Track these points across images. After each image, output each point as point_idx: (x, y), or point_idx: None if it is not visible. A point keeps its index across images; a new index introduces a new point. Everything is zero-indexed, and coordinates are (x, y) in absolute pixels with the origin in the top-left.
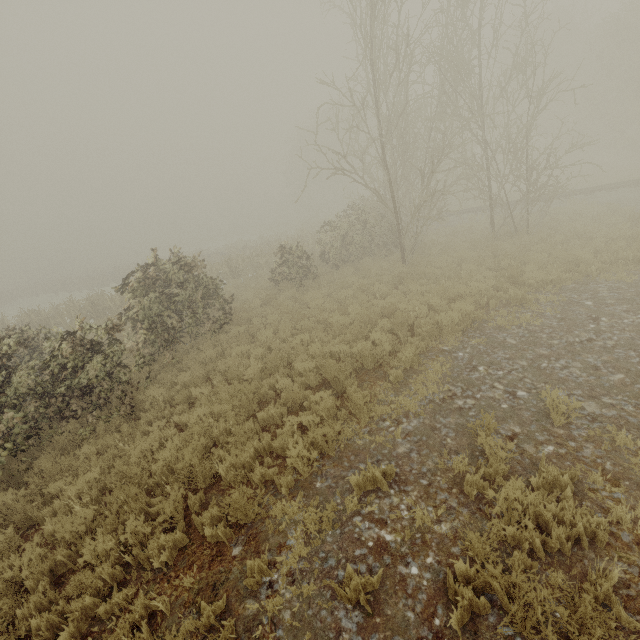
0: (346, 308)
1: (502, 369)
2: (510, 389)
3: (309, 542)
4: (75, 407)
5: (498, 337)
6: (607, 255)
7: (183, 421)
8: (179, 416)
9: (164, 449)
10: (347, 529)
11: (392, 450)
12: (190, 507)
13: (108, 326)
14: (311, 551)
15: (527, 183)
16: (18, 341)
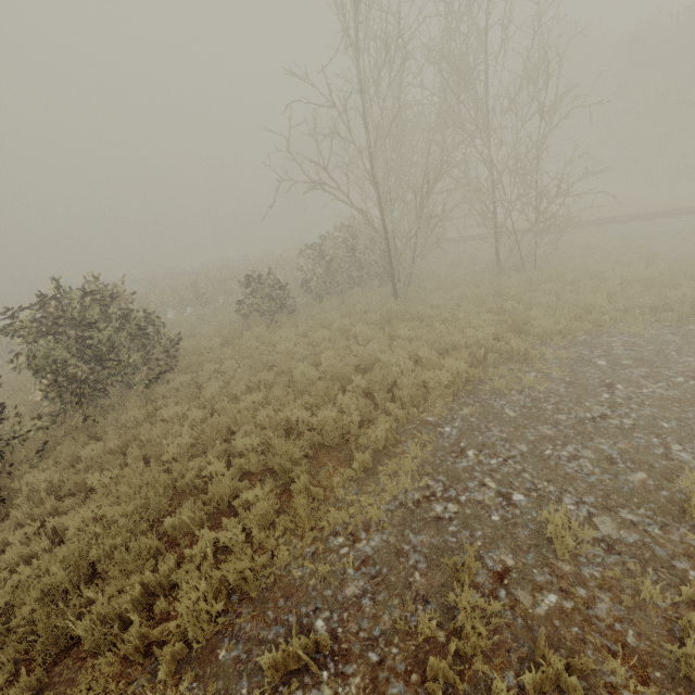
0: (320, 354)
1: (496, 456)
2: (504, 489)
3: None
4: None
5: (495, 406)
6: (622, 301)
7: (63, 527)
8: (58, 519)
9: (3, 589)
10: None
11: (338, 590)
12: None
13: None
14: None
15: (536, 212)
16: None
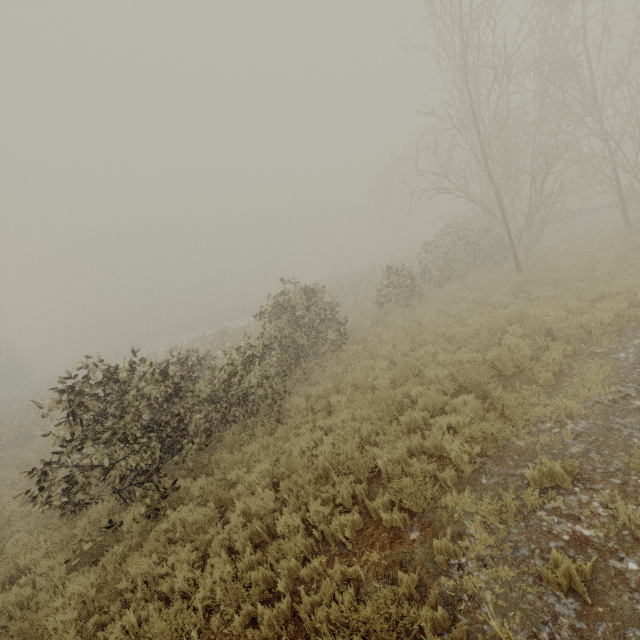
0: (463, 321)
1: None
2: None
3: (491, 532)
4: (236, 413)
5: None
6: None
7: (328, 425)
8: (324, 421)
9: (322, 445)
10: (532, 522)
11: (563, 450)
12: (357, 495)
13: (255, 346)
14: (496, 540)
15: None
16: (195, 359)
